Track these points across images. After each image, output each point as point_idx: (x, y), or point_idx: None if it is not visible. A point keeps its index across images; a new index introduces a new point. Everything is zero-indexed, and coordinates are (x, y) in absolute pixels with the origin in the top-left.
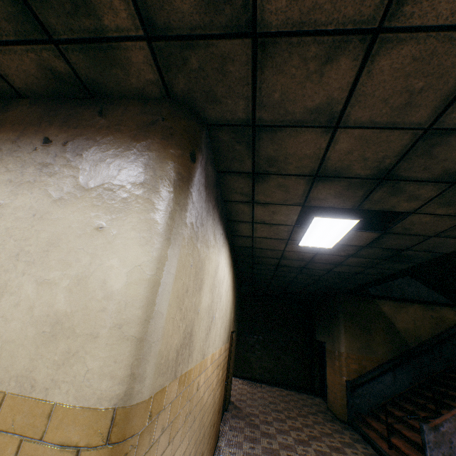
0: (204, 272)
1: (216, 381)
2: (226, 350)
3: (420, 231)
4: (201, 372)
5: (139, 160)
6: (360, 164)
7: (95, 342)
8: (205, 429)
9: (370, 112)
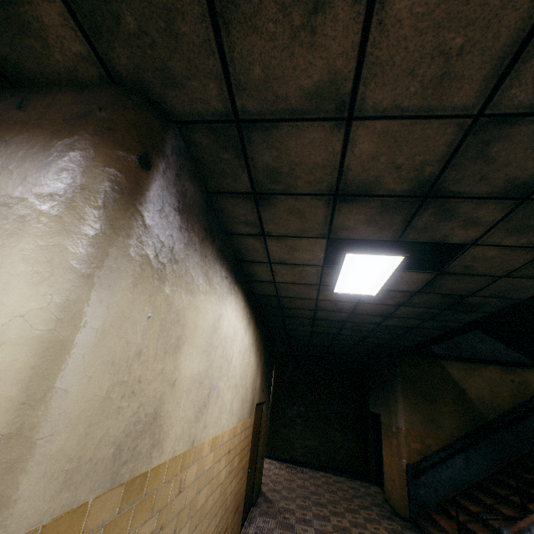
0: (186, 327)
1: (228, 471)
2: (248, 428)
3: (485, 270)
4: (189, 466)
5: (55, 163)
6: (393, 175)
7: None
8: None
9: (393, 91)
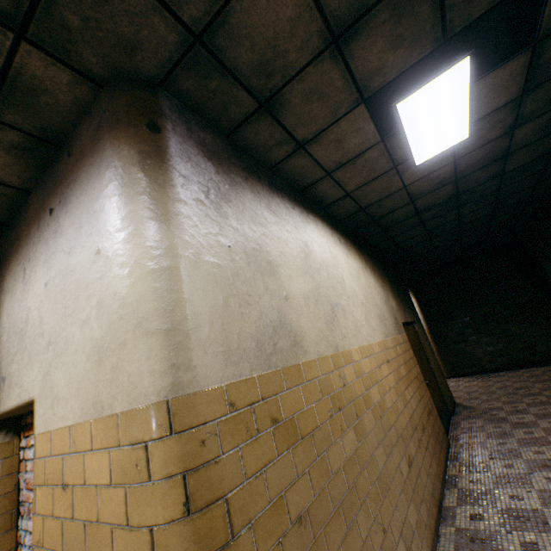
0: (272, 253)
1: (396, 379)
2: (403, 344)
3: None
4: (343, 367)
5: (102, 168)
6: None
7: (125, 349)
8: (399, 431)
9: None
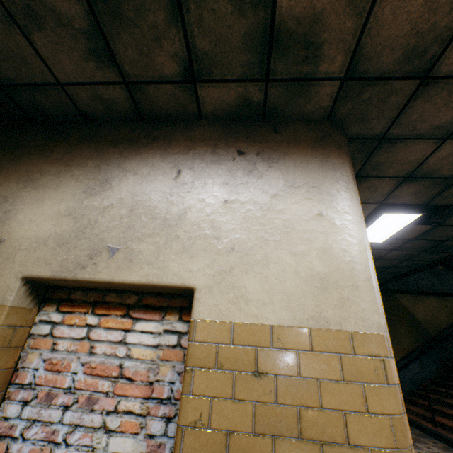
0: None
1: None
2: None
3: None
4: None
5: (326, 165)
6: (449, 166)
7: (358, 290)
8: None
9: None
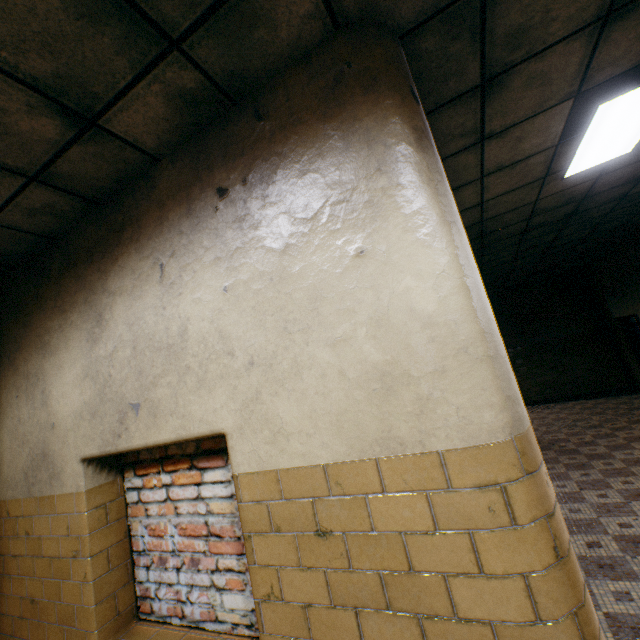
0: None
1: None
2: None
3: None
4: None
5: (353, 143)
6: None
7: (445, 377)
8: None
9: None
